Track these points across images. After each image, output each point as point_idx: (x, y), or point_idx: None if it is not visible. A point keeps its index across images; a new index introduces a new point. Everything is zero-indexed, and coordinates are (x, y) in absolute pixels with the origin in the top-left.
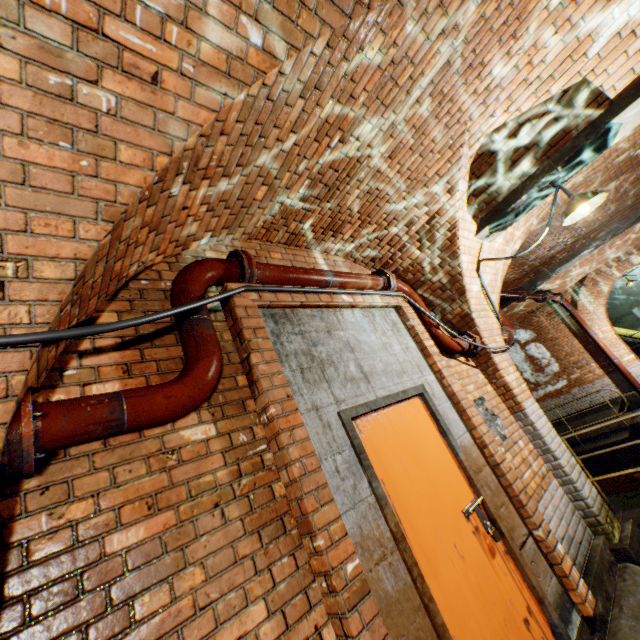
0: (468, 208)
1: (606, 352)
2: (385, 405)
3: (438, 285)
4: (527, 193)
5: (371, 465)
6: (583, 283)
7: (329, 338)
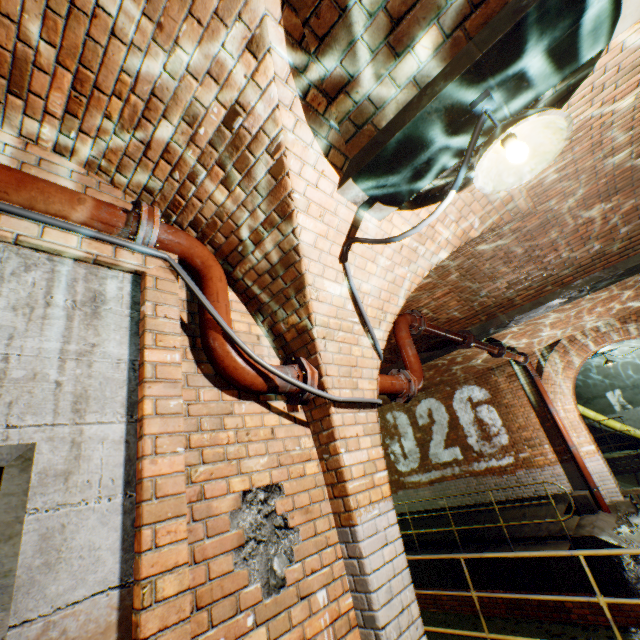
0: (312, 117)
1: (564, 435)
2: None
3: (266, 265)
4: (425, 112)
5: None
6: (554, 348)
7: None
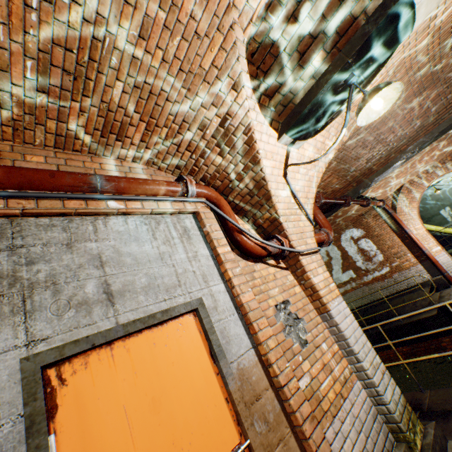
0: (263, 109)
1: (419, 245)
2: (127, 333)
3: (246, 191)
4: (322, 92)
5: (46, 443)
6: (400, 191)
7: (66, 252)
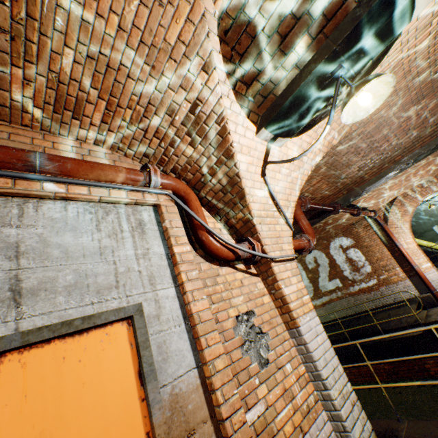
0: (239, 98)
1: (408, 260)
2: (26, 344)
3: (219, 187)
4: (305, 83)
5: None
6: (393, 203)
7: None
